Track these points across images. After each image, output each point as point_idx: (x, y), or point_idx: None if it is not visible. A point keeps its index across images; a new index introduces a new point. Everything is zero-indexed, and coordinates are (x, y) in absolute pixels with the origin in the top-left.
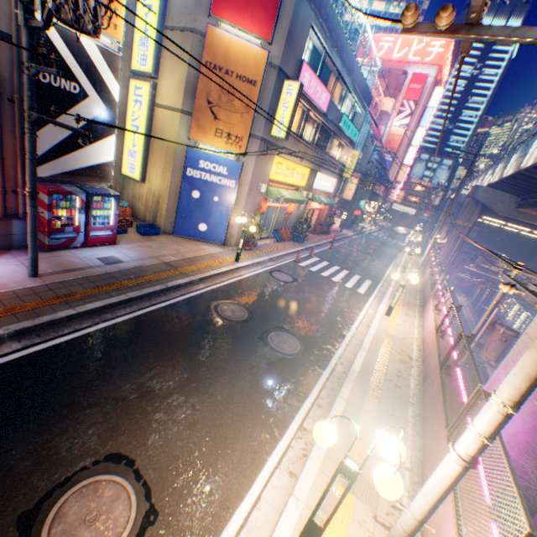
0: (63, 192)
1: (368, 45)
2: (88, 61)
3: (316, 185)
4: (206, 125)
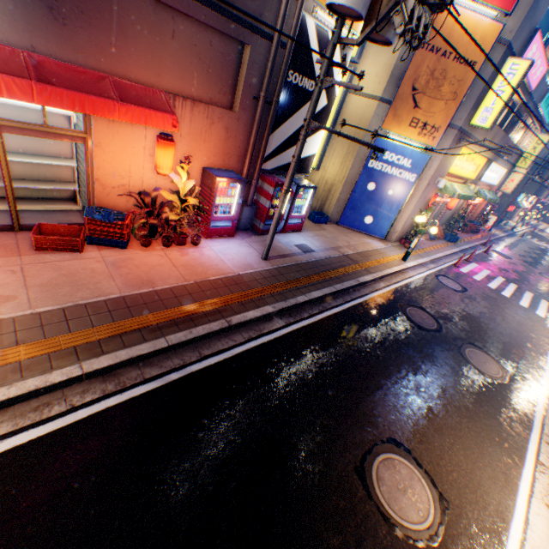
0: (283, 185)
1: None
2: None
3: (484, 177)
4: (402, 114)
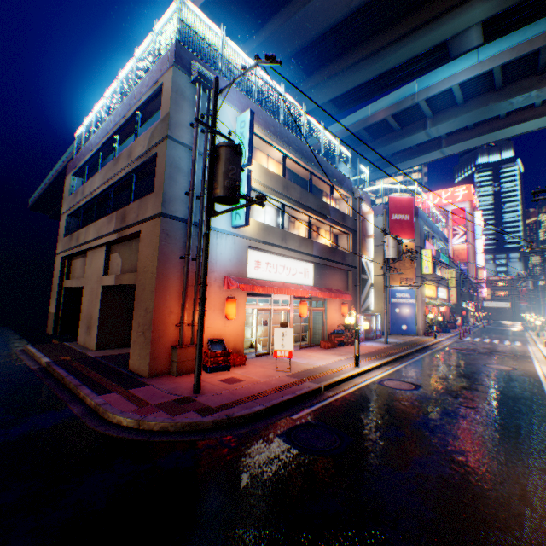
0: (372, 314)
1: (437, 218)
2: (368, 267)
3: (438, 295)
4: (395, 277)
